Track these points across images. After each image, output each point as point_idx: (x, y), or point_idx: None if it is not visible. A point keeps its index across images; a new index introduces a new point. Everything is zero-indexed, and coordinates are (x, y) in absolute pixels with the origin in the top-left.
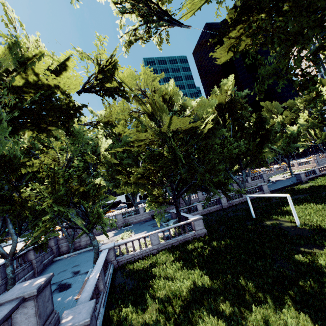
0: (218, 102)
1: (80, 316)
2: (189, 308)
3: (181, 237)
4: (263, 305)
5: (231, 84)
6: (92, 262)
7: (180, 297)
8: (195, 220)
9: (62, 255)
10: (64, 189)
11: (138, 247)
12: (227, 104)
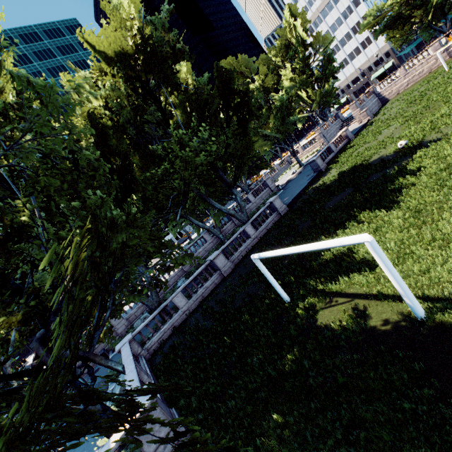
0: (111, 47)
1: None
2: None
3: None
4: None
5: (134, 6)
6: None
7: None
8: None
9: None
10: None
11: None
12: (136, 49)
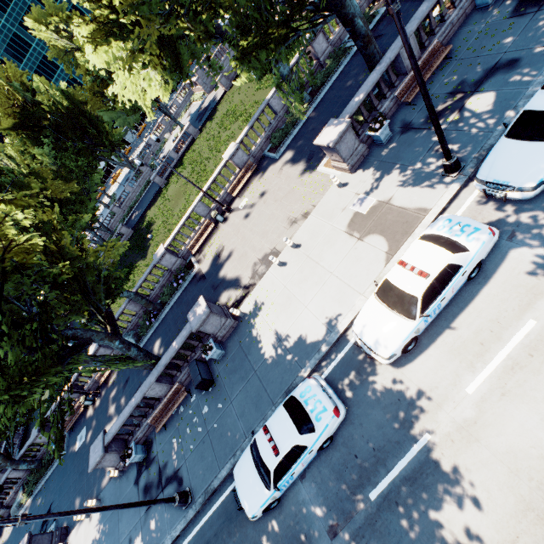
0: None
1: None
2: None
3: None
4: None
5: None
6: None
7: None
8: None
9: None
10: None
11: None
12: None
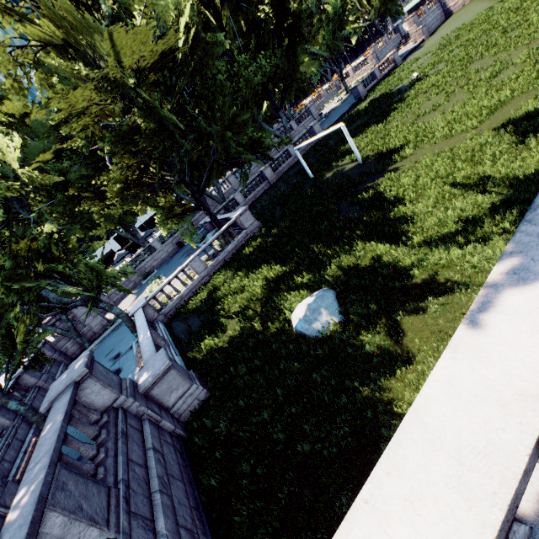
0: None
1: (157, 366)
2: (269, 300)
3: (231, 246)
4: (336, 256)
5: None
6: (130, 336)
7: (256, 299)
8: (240, 215)
9: (77, 357)
10: (5, 257)
11: (181, 287)
12: None
